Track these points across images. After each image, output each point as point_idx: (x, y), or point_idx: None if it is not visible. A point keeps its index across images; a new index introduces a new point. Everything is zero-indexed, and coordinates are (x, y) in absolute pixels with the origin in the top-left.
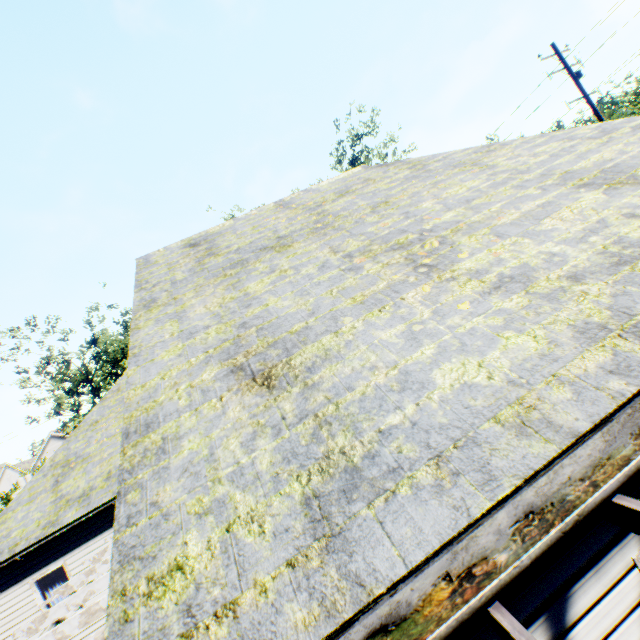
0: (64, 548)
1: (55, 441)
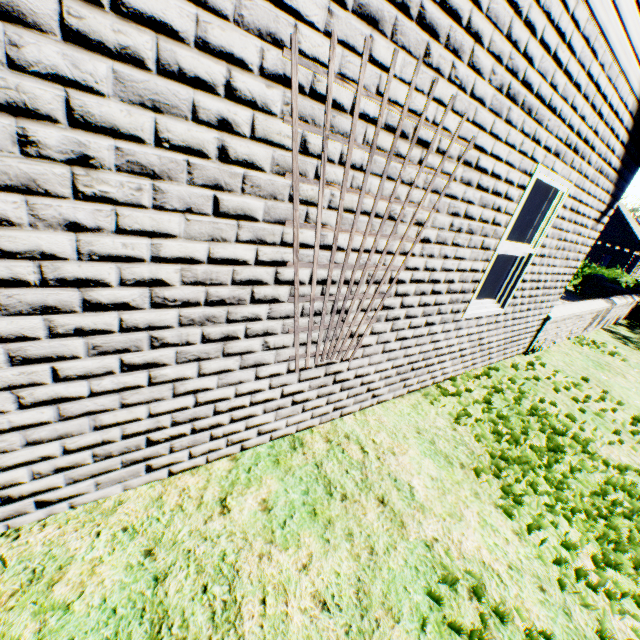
0: None
1: None
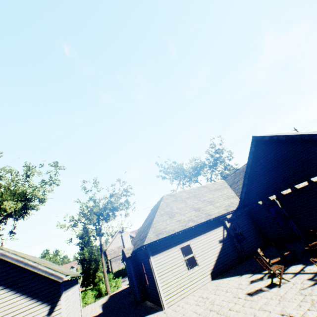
0: (189, 237)
1: None
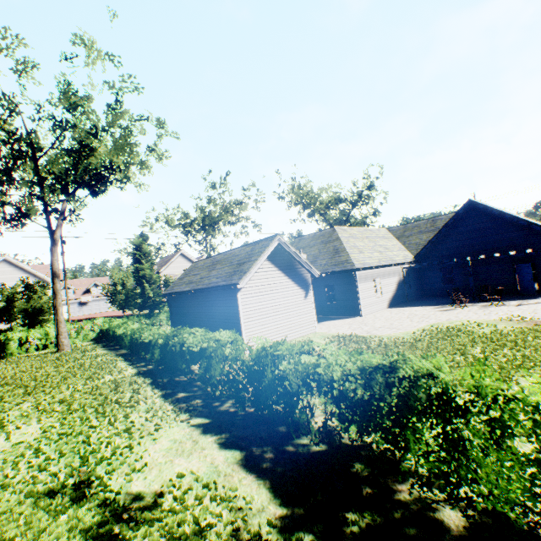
0: (379, 273)
1: (5, 265)
